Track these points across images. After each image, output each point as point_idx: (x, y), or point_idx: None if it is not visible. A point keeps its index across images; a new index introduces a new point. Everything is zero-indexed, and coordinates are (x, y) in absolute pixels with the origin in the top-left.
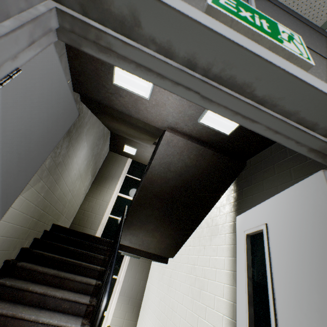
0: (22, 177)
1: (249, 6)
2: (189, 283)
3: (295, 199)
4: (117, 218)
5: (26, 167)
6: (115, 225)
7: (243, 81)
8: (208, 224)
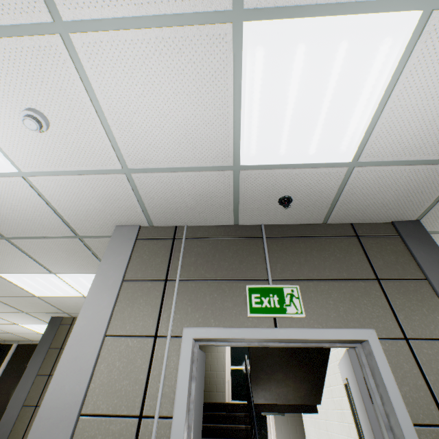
0: (201, 408)
1: (266, 286)
2: (346, 433)
3: (347, 363)
4: (240, 368)
5: (201, 403)
6: (241, 377)
7: (275, 341)
8: (336, 356)
